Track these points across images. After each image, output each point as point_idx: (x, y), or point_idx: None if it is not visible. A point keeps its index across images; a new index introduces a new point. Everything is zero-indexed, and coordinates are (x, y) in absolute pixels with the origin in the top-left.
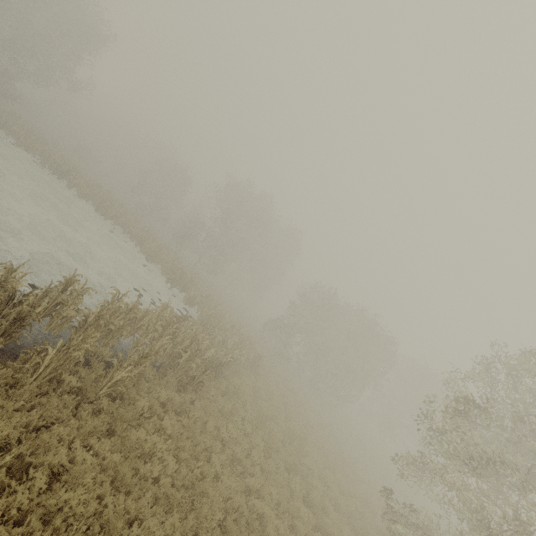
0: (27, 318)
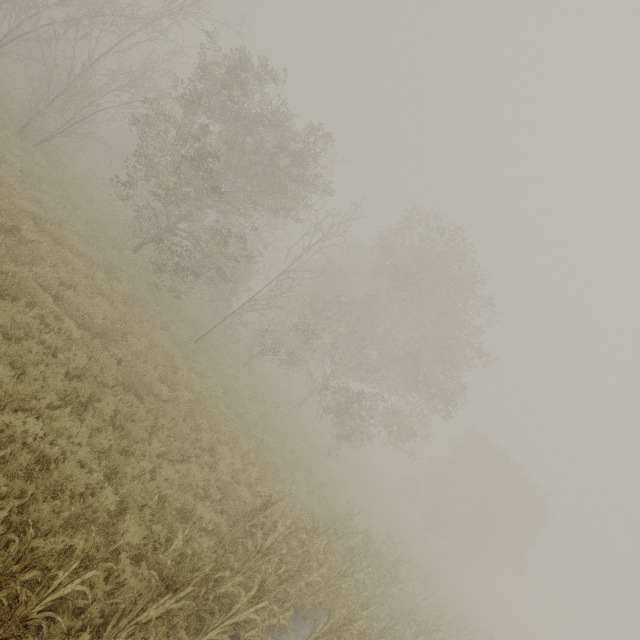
0: None
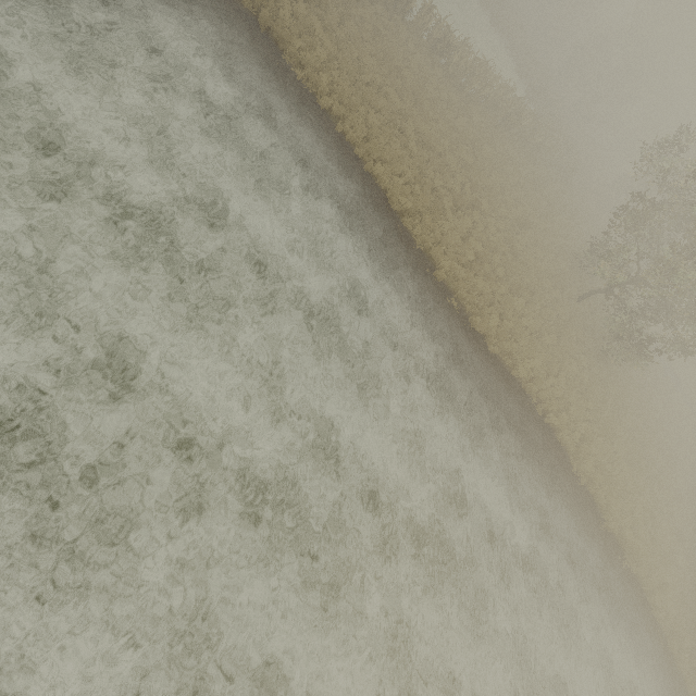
0: (450, 45)
